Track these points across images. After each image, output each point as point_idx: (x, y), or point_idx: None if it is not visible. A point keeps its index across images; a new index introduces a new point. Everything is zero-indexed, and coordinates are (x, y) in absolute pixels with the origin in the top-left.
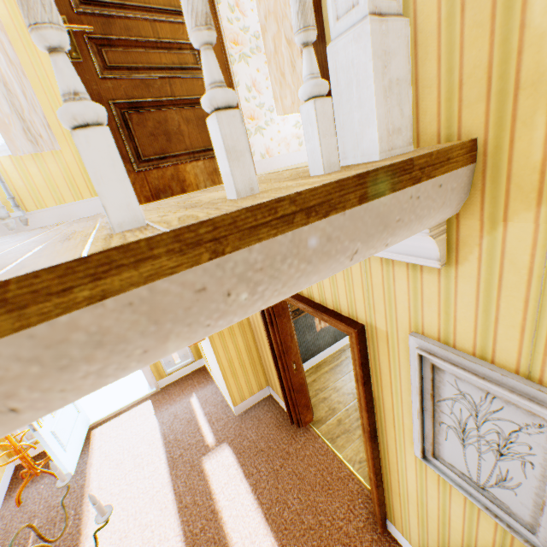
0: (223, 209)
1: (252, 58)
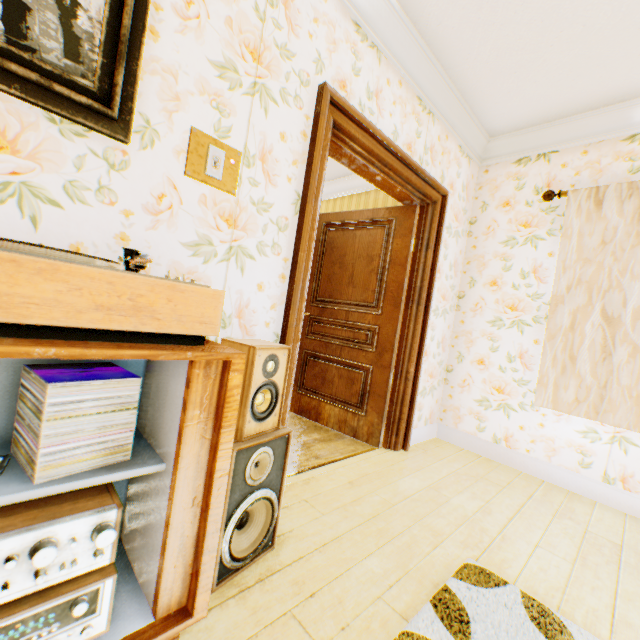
0: None
1: (532, 326)
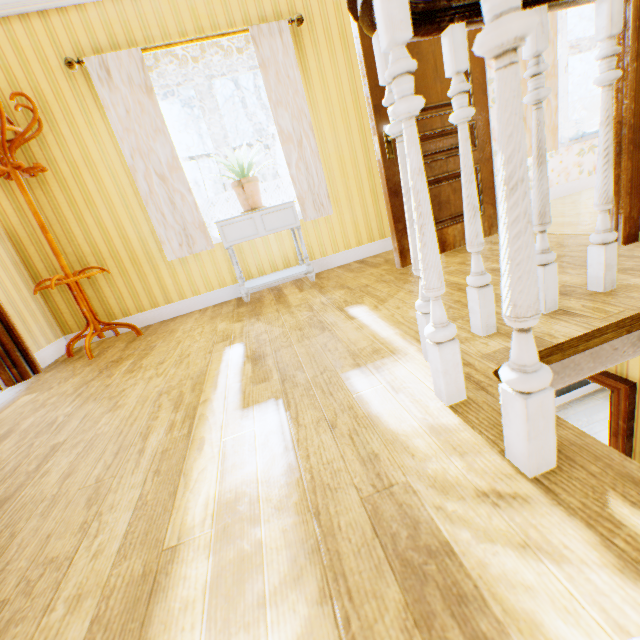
0: (622, 307)
1: (492, 108)
